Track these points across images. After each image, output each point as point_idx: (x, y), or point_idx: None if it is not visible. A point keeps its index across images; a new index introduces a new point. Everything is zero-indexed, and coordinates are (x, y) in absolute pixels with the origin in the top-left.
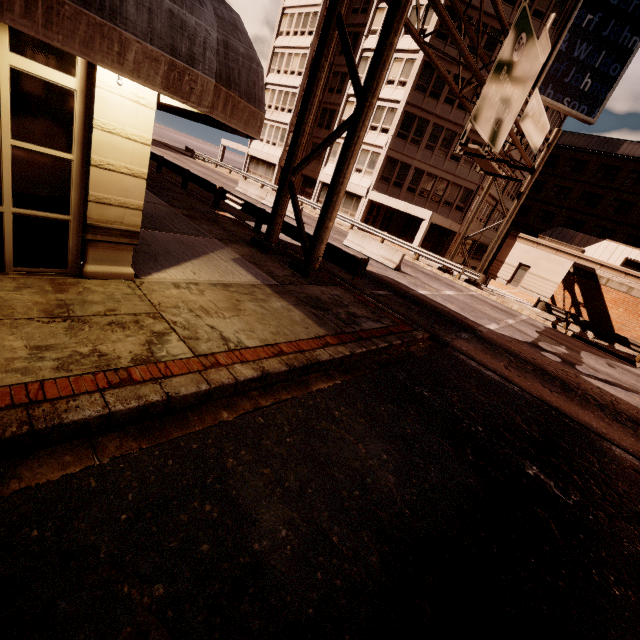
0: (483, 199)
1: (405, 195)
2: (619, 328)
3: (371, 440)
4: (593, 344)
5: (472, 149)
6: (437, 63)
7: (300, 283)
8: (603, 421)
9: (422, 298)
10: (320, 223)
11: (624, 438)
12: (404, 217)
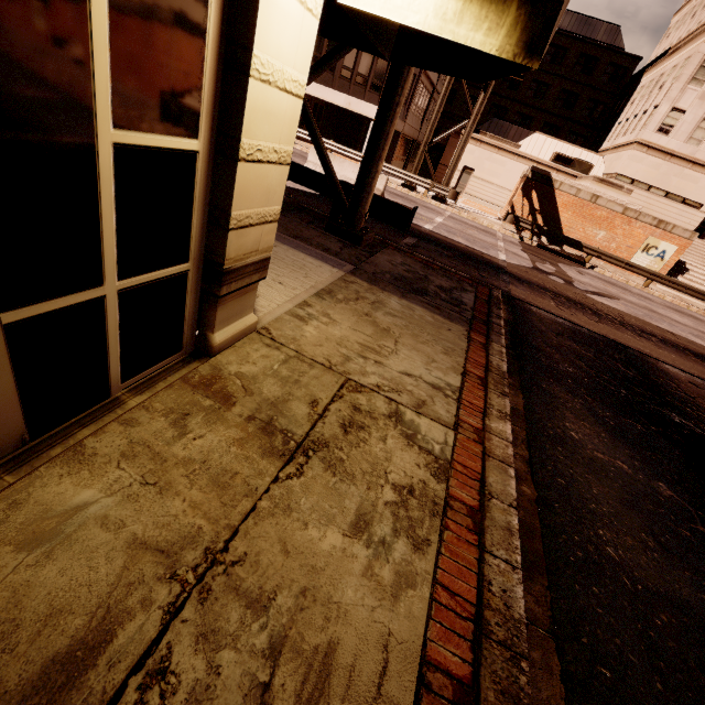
0: (447, 92)
1: (339, 82)
2: (567, 231)
3: (615, 451)
4: (554, 252)
5: None
6: None
7: (364, 256)
8: (638, 340)
9: (437, 236)
10: (369, 166)
11: (658, 352)
12: (335, 113)
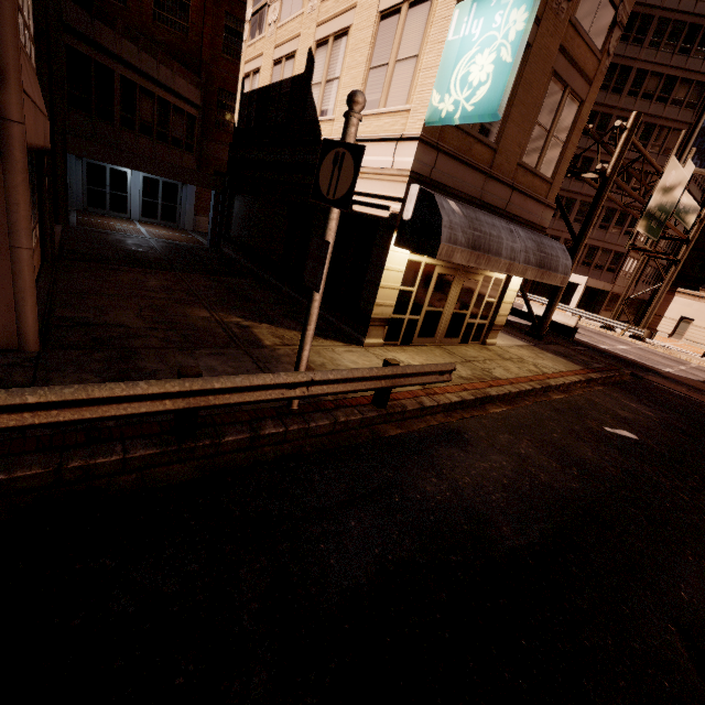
0: (640, 266)
1: None
2: None
3: (634, 404)
4: None
5: (640, 247)
6: (608, 195)
7: (542, 344)
8: None
9: (607, 351)
10: (549, 308)
11: None
12: None
